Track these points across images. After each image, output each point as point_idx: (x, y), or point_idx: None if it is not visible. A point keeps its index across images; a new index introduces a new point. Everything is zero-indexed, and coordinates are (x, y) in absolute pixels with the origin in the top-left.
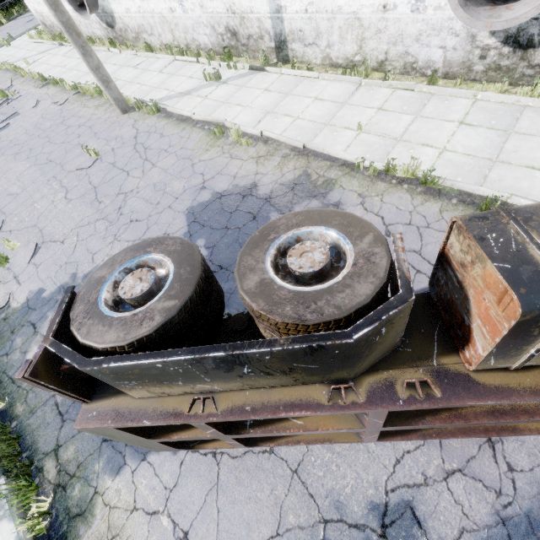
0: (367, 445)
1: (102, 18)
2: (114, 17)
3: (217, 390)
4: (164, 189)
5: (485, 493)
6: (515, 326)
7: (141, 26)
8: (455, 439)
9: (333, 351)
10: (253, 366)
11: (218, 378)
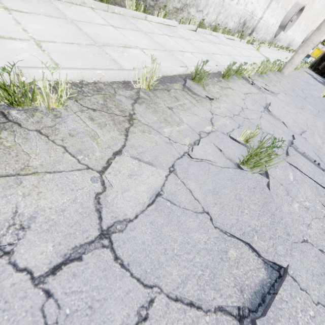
0: None
1: None
2: None
3: None
4: (324, 88)
5: None
6: None
7: None
8: None
9: None
10: None
11: None
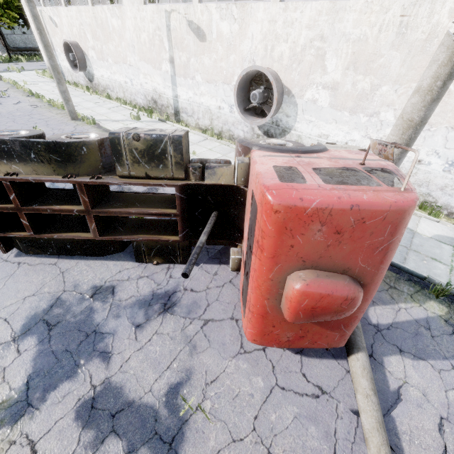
0: (109, 265)
1: (87, 76)
2: (94, 77)
3: (22, 173)
4: None
5: (153, 284)
6: (110, 142)
7: (108, 85)
8: (153, 266)
9: (62, 148)
10: (35, 153)
11: (22, 160)
